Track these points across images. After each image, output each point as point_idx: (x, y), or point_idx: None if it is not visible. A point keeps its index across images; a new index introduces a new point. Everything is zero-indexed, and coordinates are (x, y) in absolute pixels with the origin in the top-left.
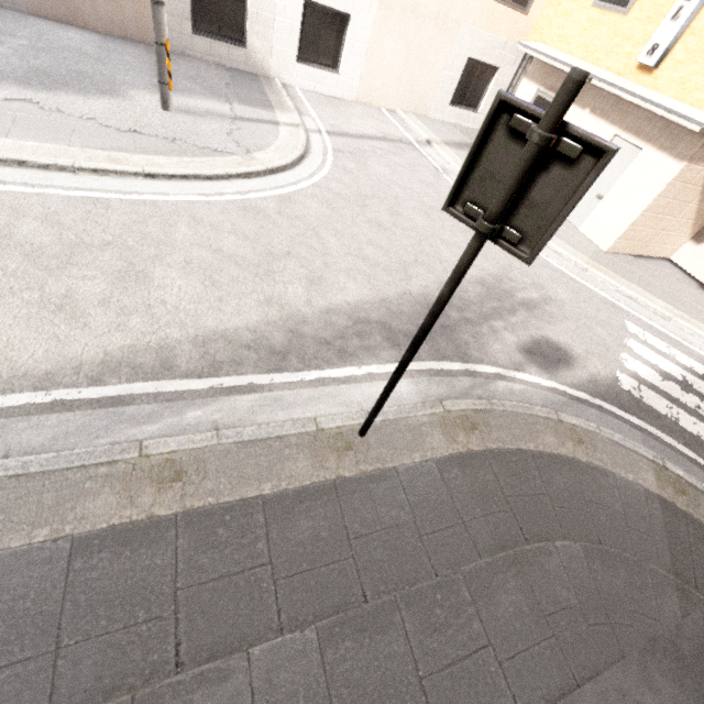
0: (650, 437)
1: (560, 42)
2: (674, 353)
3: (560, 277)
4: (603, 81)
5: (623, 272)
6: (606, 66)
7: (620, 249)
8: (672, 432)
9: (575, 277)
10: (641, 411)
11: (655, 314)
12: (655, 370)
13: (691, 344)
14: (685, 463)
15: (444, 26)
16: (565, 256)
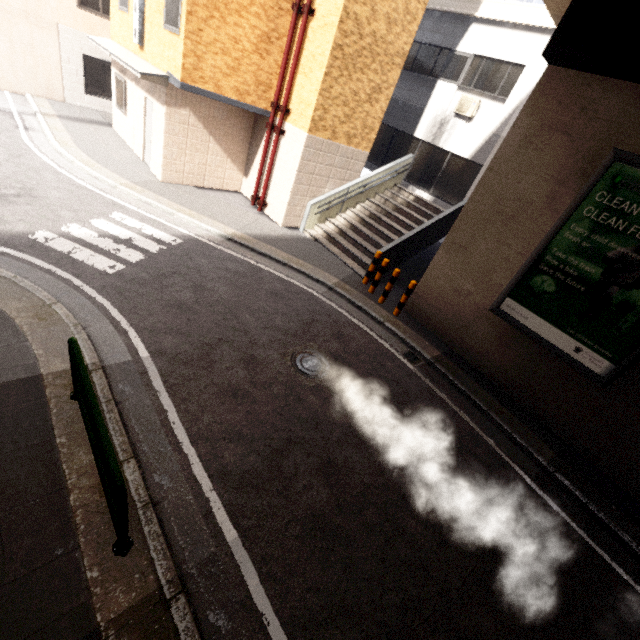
0: (12, 258)
1: (116, 37)
2: (146, 228)
3: (73, 188)
4: (112, 55)
5: (162, 191)
6: (131, 49)
7: (177, 180)
8: (50, 258)
9: (95, 190)
10: (30, 248)
11: (164, 212)
12: (99, 233)
13: (178, 227)
14: (31, 270)
15: (41, 25)
16: (101, 179)
